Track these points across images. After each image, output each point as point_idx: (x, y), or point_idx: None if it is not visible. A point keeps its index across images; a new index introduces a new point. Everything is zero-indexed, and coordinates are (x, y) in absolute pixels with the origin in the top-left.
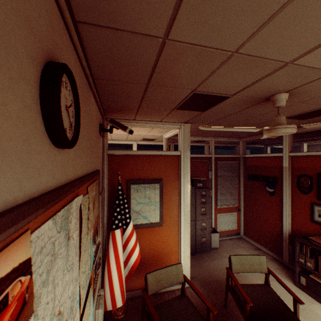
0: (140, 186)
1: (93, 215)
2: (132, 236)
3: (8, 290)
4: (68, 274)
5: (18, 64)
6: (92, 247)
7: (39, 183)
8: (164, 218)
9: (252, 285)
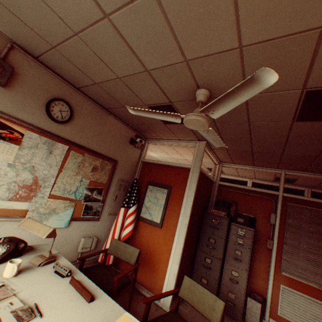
0: (154, 188)
1: (92, 174)
2: (129, 217)
3: (15, 132)
4: (46, 164)
5: (38, 98)
6: (84, 189)
7: (38, 124)
8: (164, 222)
9: None
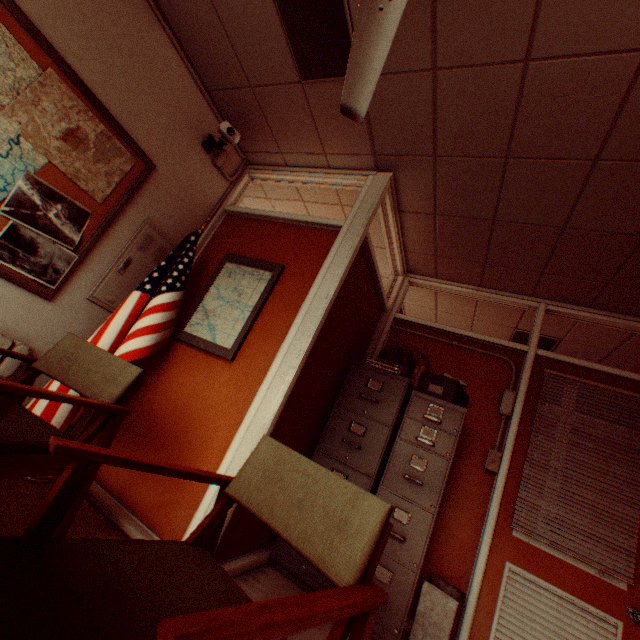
0: (240, 268)
1: (60, 147)
2: (147, 315)
3: None
4: None
5: None
6: (21, 175)
7: None
8: (245, 349)
9: (242, 599)
